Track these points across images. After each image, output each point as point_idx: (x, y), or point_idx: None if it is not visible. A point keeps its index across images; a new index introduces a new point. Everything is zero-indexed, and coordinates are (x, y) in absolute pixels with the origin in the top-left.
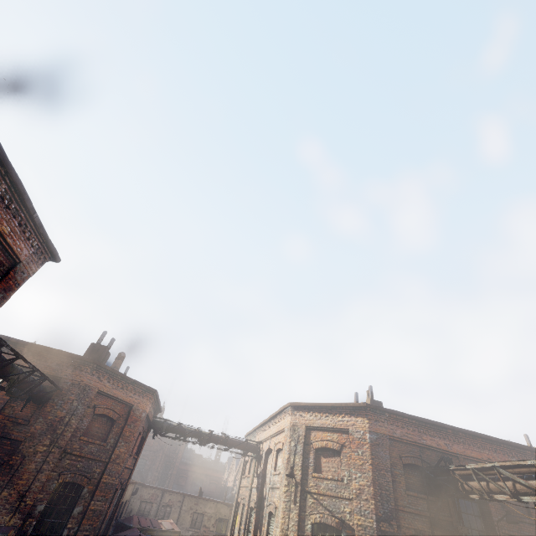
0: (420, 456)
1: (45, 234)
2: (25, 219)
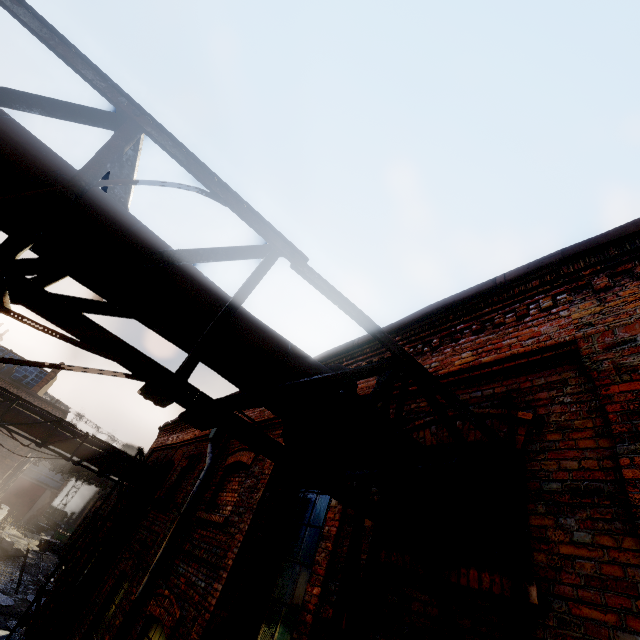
0: (156, 458)
1: (52, 404)
2: (40, 401)
